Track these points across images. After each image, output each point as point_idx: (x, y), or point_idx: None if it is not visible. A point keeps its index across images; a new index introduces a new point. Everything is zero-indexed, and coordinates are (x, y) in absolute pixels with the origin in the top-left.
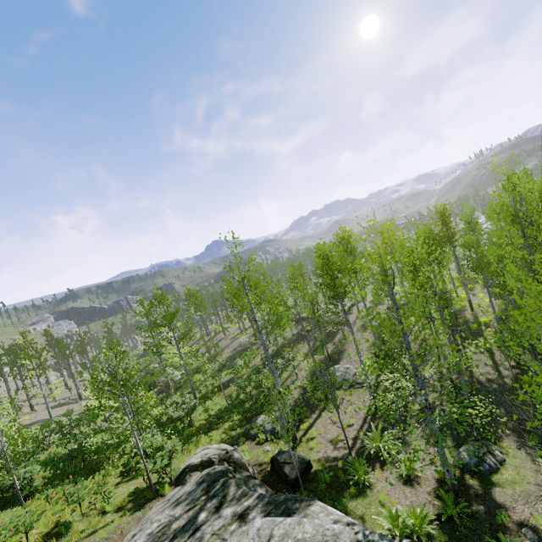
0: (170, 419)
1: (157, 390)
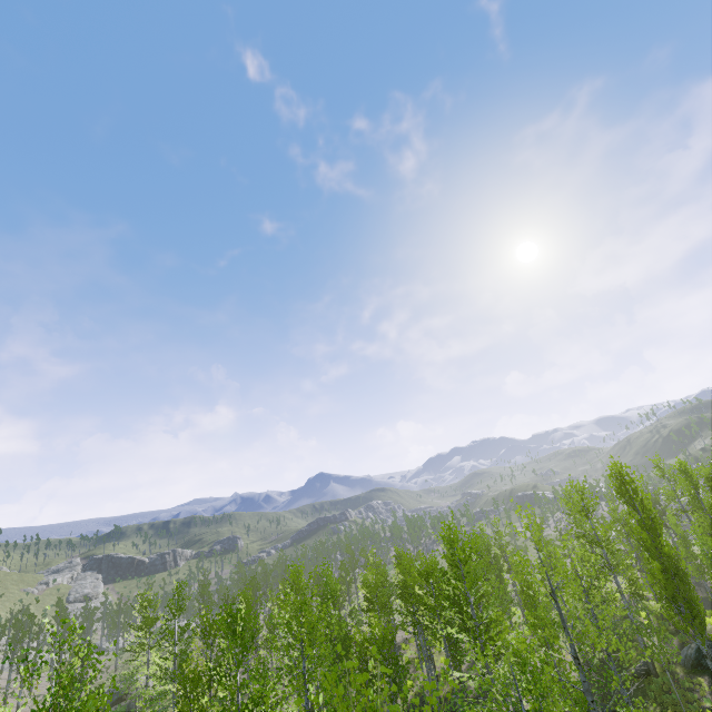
0: None
1: (125, 704)
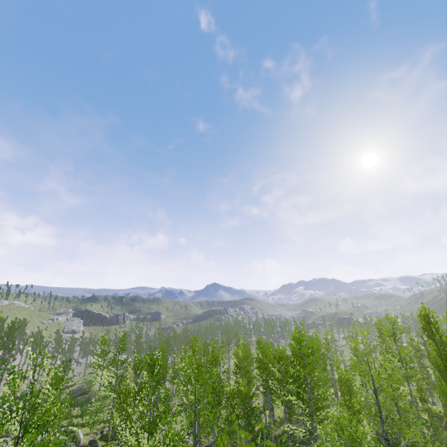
0: (76, 414)
1: (87, 396)
